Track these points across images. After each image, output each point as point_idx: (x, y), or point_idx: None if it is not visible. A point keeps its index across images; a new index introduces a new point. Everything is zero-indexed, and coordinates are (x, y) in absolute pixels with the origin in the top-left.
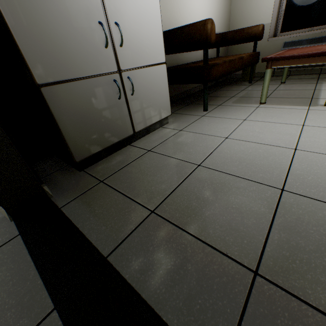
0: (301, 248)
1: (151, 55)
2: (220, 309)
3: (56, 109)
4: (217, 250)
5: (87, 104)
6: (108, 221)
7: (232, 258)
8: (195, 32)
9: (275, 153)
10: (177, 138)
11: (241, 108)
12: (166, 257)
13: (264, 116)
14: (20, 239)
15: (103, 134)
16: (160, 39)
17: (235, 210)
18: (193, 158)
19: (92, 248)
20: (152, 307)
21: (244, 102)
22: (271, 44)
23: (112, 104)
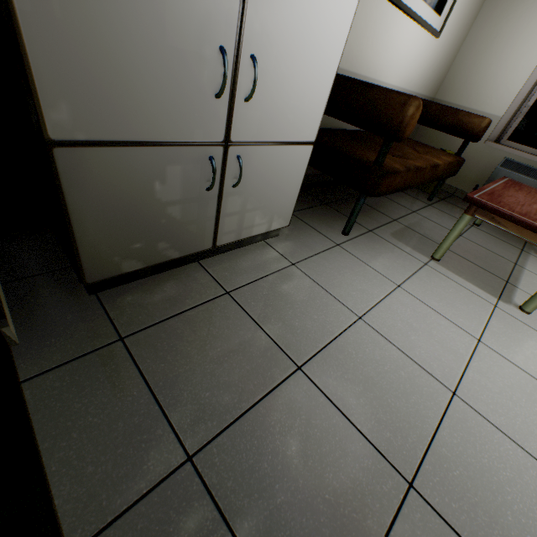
0: None
1: (294, 126)
2: None
3: (76, 190)
4: None
5: (142, 189)
6: (104, 453)
7: None
8: (384, 108)
9: (423, 388)
10: (281, 282)
11: (401, 255)
12: None
13: (429, 292)
14: None
15: (155, 243)
16: (321, 102)
17: (327, 507)
18: (295, 345)
19: (52, 528)
20: None
21: (409, 243)
22: (487, 150)
23: (192, 197)
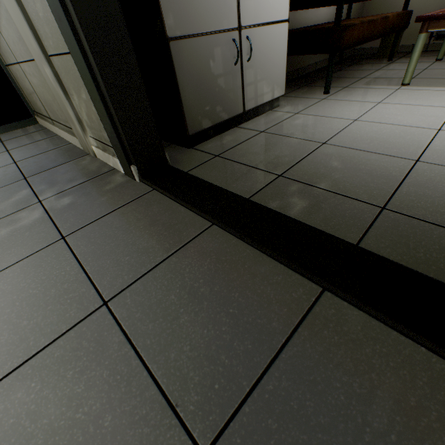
0: (428, 196)
1: (274, 9)
2: (352, 224)
3: (179, 69)
4: (348, 197)
5: (205, 67)
6: (237, 181)
7: (361, 201)
8: None
9: (414, 133)
10: (293, 121)
11: (375, 91)
12: (300, 201)
13: (405, 99)
14: (157, 192)
15: (215, 107)
16: None
17: (365, 174)
18: (316, 137)
19: (232, 194)
20: (297, 220)
21: (380, 84)
22: None
23: (228, 71)
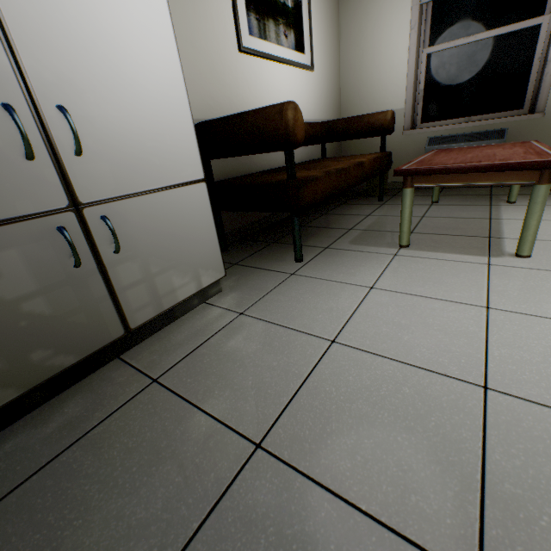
0: None
1: (167, 168)
2: None
3: None
4: None
5: None
6: None
7: None
8: (266, 124)
9: (441, 399)
10: (227, 339)
11: (366, 257)
12: None
13: (409, 280)
14: None
15: (24, 356)
16: (188, 137)
17: None
18: (250, 413)
19: None
20: None
21: (371, 242)
22: (409, 139)
23: (56, 281)
